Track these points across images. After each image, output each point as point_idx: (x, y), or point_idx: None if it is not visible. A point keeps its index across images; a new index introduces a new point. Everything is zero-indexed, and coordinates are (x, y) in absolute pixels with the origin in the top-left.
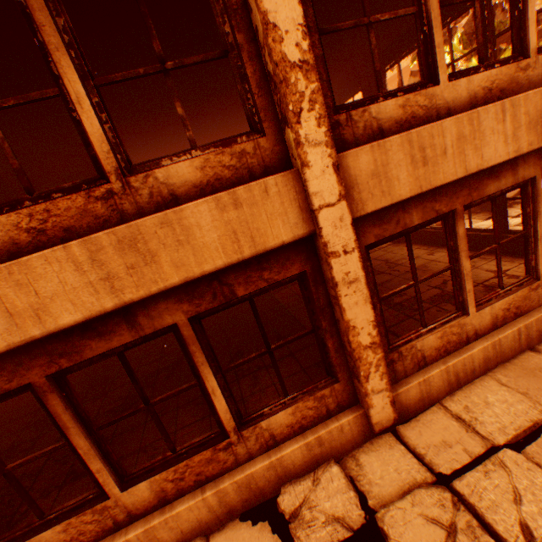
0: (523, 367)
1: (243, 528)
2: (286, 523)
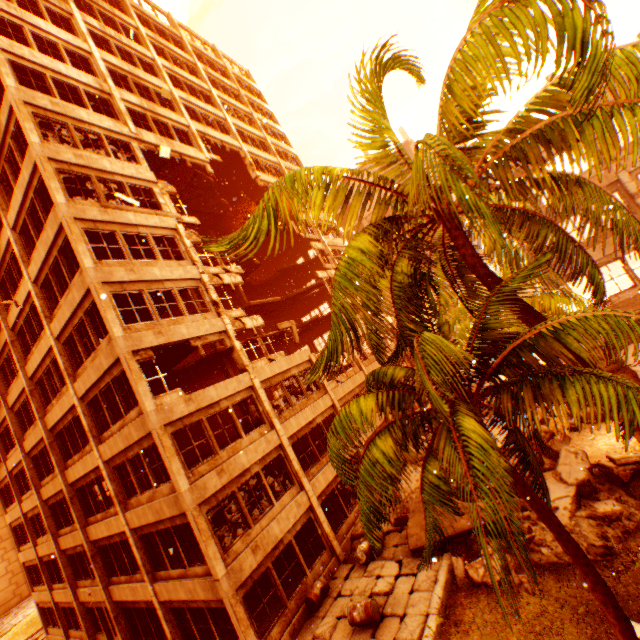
0: None
1: None
2: None
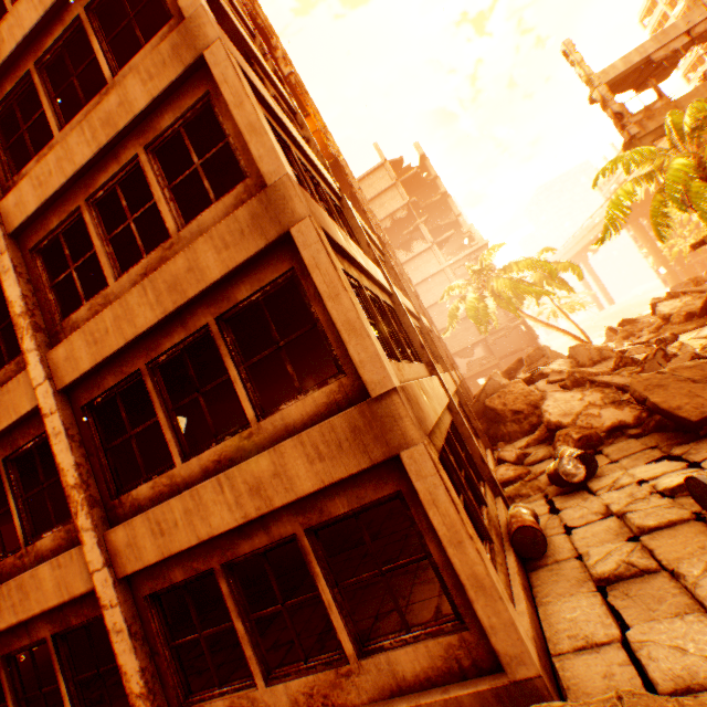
0: None
1: None
2: None
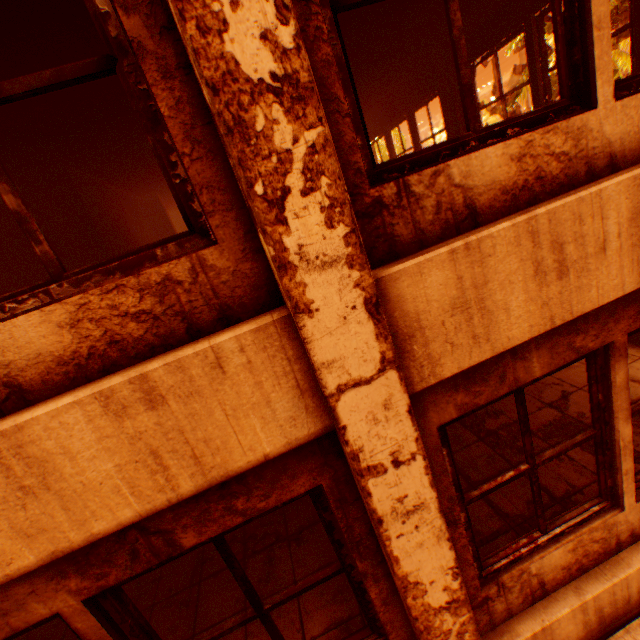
0: None
1: None
2: None
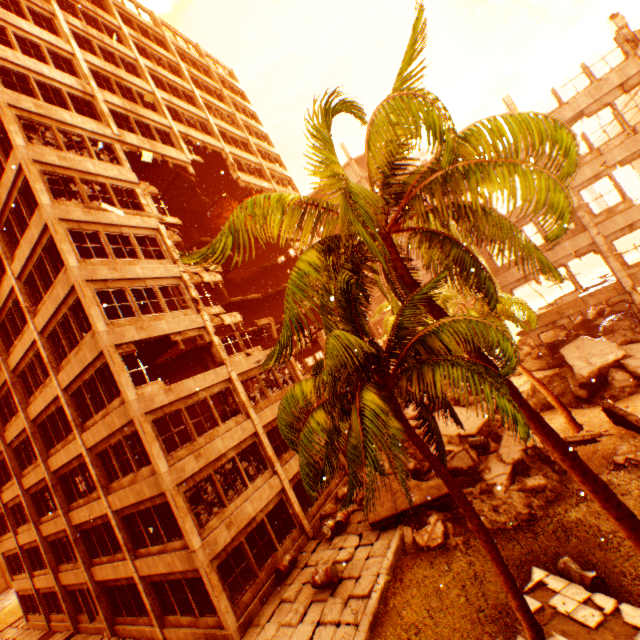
0: None
1: None
2: None
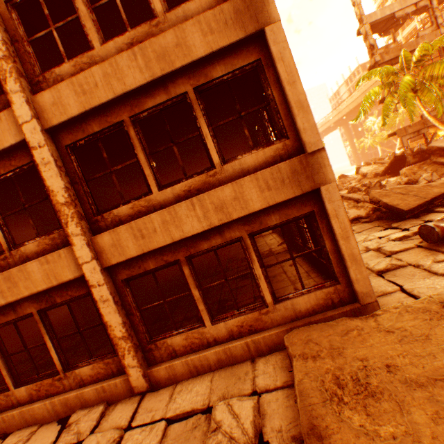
0: (233, 371)
1: (54, 425)
2: (64, 428)
